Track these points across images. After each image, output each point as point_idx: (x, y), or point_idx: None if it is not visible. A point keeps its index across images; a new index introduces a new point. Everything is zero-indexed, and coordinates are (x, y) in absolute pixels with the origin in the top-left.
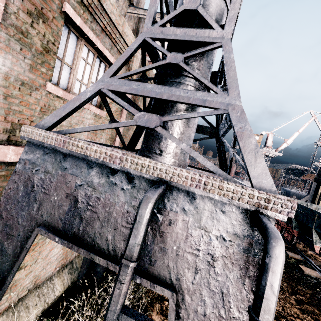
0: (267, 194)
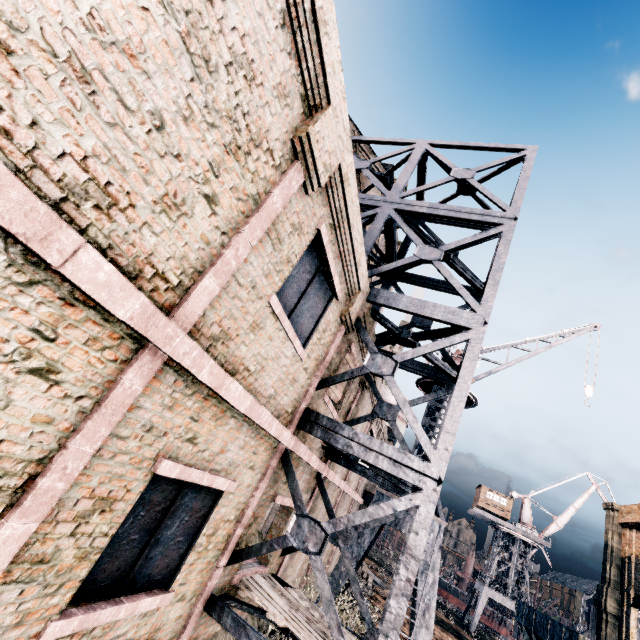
0: (442, 520)
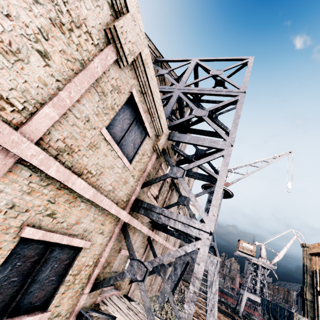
0: (218, 258)
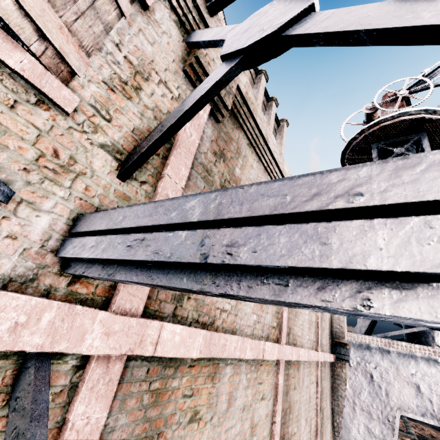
0: None
